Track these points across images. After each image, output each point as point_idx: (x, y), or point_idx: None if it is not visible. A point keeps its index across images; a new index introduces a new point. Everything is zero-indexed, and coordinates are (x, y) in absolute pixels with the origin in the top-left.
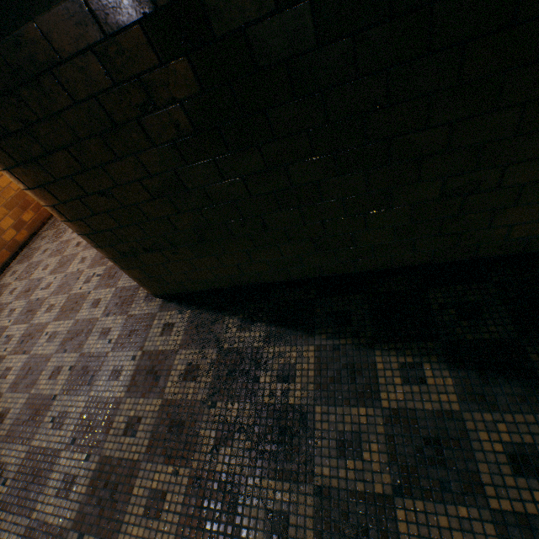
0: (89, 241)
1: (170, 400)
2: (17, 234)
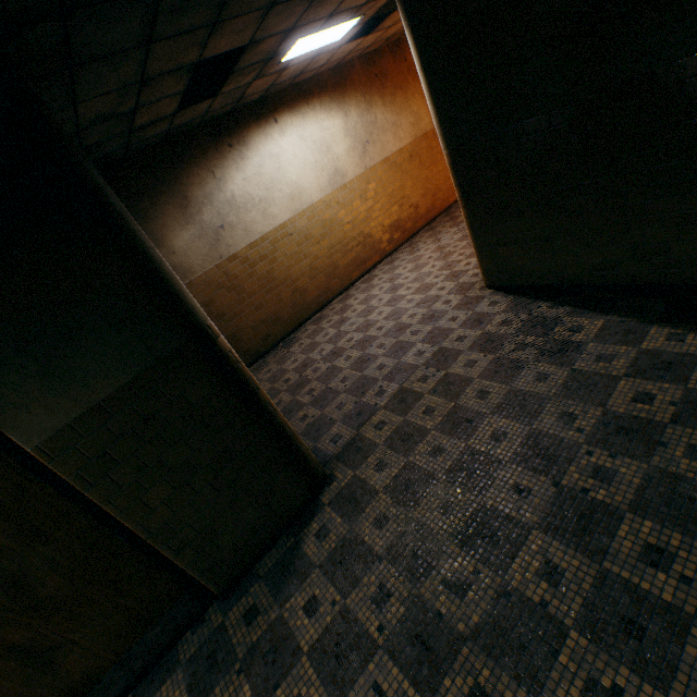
0: (472, 234)
1: (487, 332)
2: (387, 246)
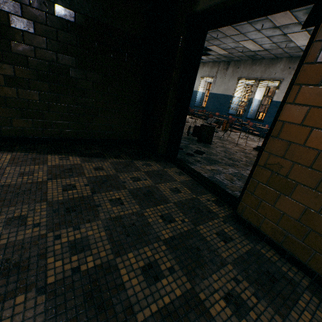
0: None
1: None
2: None
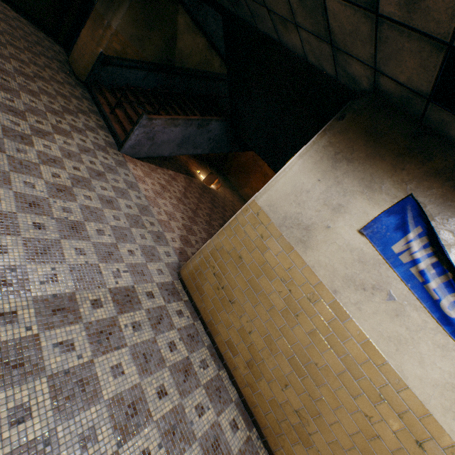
0: None
1: None
2: None
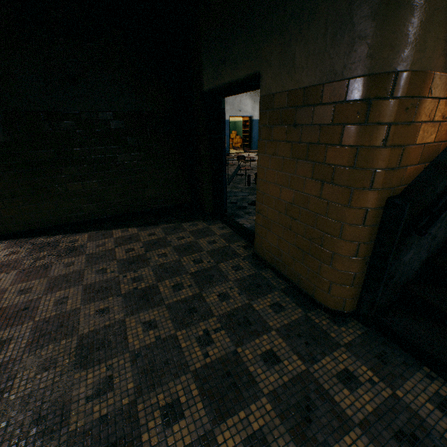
0: None
1: None
2: None
